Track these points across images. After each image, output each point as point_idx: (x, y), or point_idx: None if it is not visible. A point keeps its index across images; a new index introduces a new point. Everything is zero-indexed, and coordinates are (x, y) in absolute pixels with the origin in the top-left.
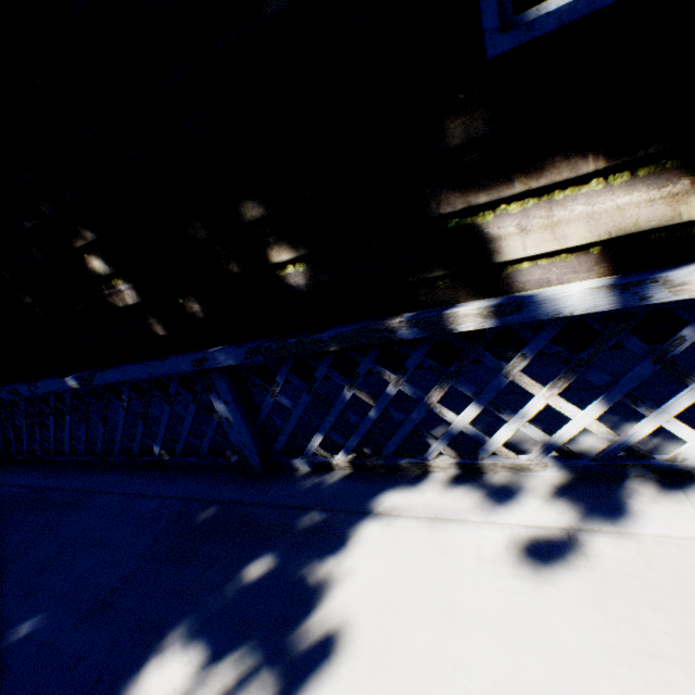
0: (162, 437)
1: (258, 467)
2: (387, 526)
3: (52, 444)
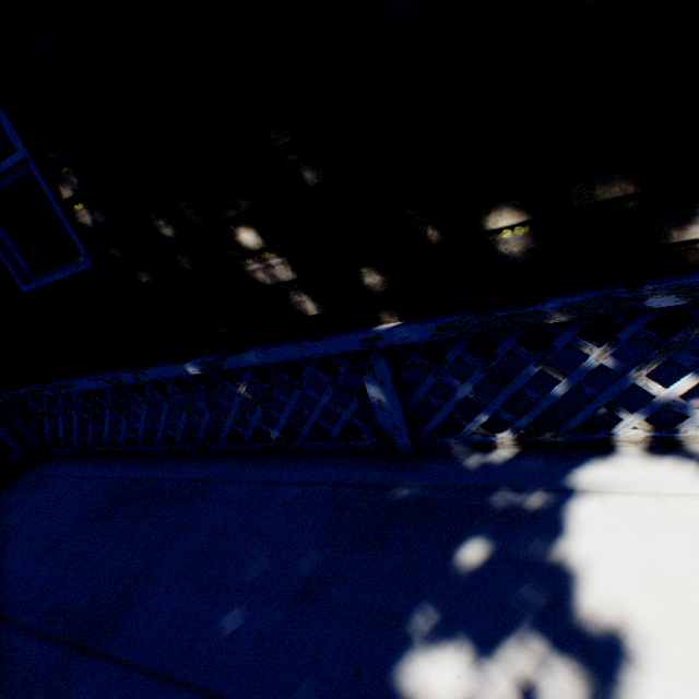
0: (283, 422)
1: (407, 449)
2: (603, 503)
3: (140, 434)
